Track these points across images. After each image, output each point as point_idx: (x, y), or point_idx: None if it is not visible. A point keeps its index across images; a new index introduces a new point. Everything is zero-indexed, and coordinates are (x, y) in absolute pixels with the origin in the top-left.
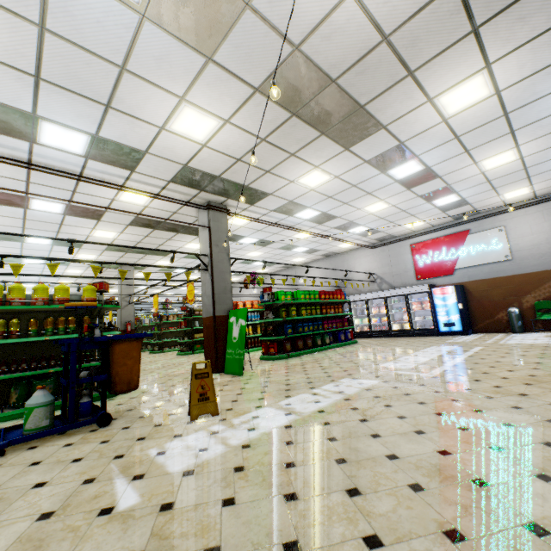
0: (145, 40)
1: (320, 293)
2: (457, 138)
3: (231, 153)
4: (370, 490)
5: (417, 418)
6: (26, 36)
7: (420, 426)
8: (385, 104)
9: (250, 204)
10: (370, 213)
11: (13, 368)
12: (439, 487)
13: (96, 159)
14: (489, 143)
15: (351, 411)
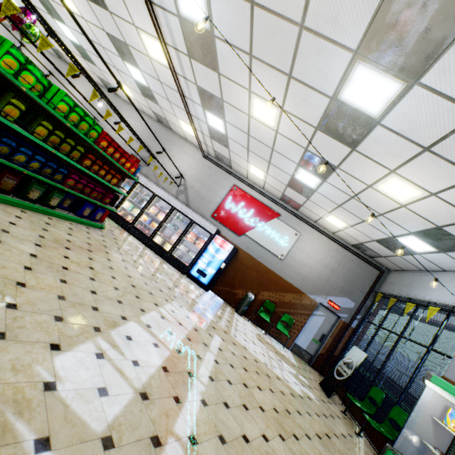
0: None
1: (105, 136)
2: None
3: None
4: None
5: None
6: None
7: None
8: None
9: None
10: (251, 113)
11: None
12: None
13: None
14: (448, 165)
15: None
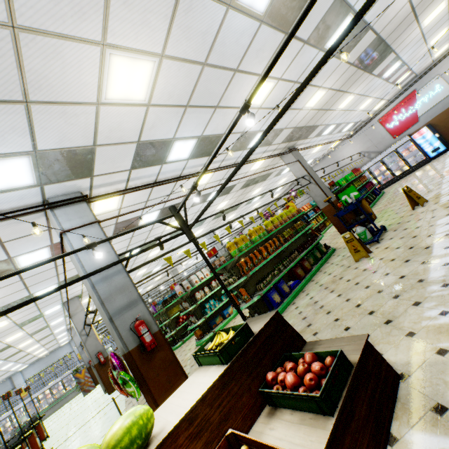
0: (326, 66)
1: (353, 172)
2: (423, 36)
3: (319, 108)
4: None
5: None
6: (287, 90)
7: None
8: (399, 39)
9: (305, 139)
10: (360, 110)
11: (306, 247)
12: None
13: (261, 146)
14: (437, 30)
15: None
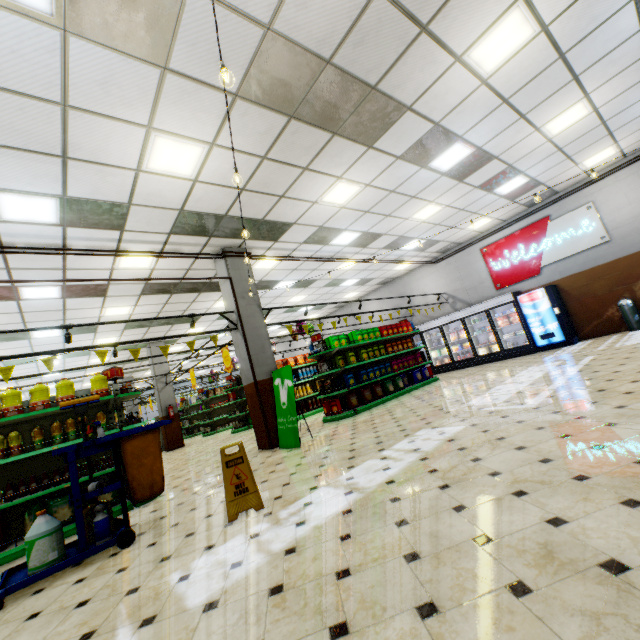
0: (77, 62)
1: (381, 329)
2: (506, 101)
3: (230, 183)
4: (452, 603)
5: (515, 472)
6: None
7: (520, 484)
8: (402, 78)
9: (273, 241)
10: (421, 221)
11: (20, 491)
12: (553, 584)
13: (75, 225)
14: (549, 99)
15: (428, 476)
